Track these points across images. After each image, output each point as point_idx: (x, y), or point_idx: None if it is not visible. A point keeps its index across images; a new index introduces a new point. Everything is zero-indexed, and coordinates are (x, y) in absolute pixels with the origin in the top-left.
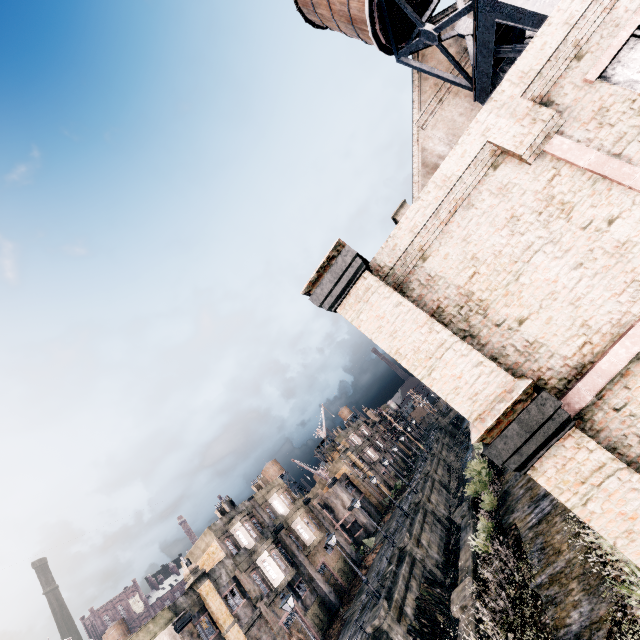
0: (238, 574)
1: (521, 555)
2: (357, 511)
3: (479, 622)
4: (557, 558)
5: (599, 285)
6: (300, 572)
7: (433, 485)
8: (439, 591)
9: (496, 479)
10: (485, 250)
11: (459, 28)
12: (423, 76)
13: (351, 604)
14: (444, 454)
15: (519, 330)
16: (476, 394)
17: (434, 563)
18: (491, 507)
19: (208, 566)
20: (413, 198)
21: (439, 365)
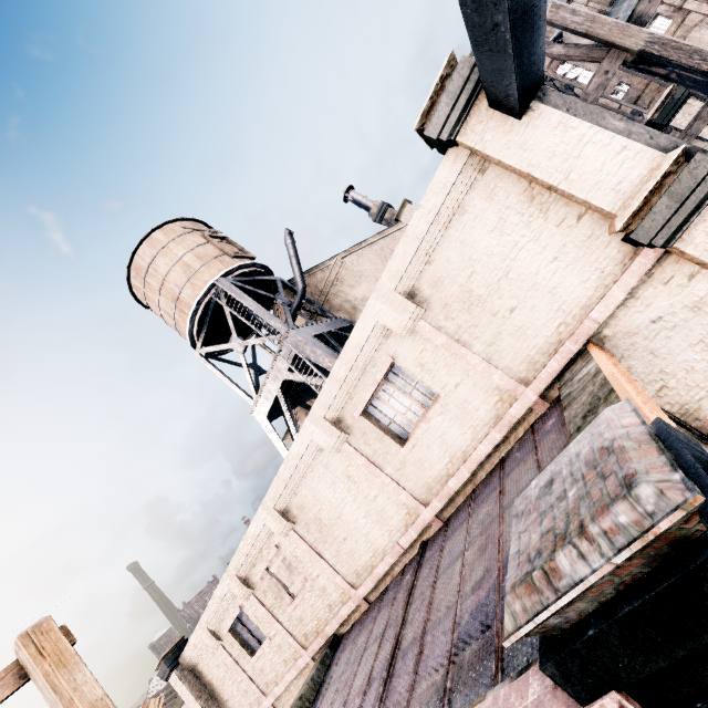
0: None
1: None
2: None
3: None
4: None
5: (242, 699)
6: None
7: None
8: None
9: None
10: (213, 671)
11: None
12: None
13: None
14: None
15: (227, 702)
16: None
17: None
18: None
19: None
20: None
21: None
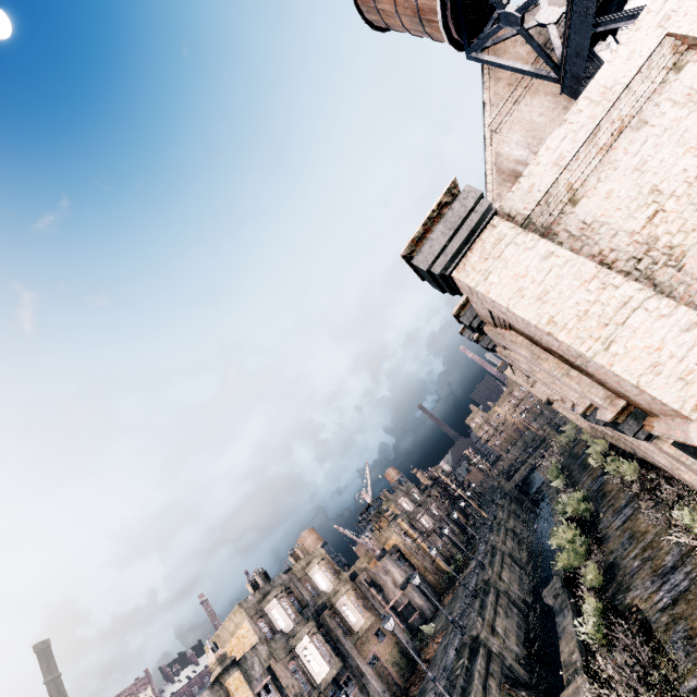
0: (273, 664)
1: (655, 647)
2: (411, 590)
3: None
4: None
5: None
6: (347, 664)
7: (503, 560)
8: (524, 694)
9: (594, 549)
10: (671, 179)
11: (540, 17)
12: (495, 77)
13: None
14: (512, 523)
15: None
16: (691, 371)
17: (514, 657)
18: (596, 583)
19: (237, 653)
20: None
21: (622, 334)
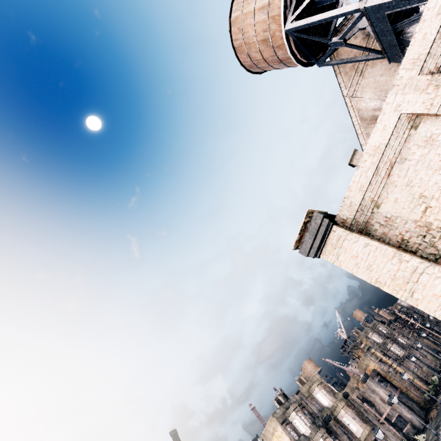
0: None
1: None
2: (397, 406)
3: None
4: None
5: None
6: None
7: None
8: None
9: None
10: (429, 188)
11: (359, 25)
12: (341, 65)
13: None
14: None
15: None
16: None
17: None
18: None
19: None
20: (361, 145)
21: (418, 287)
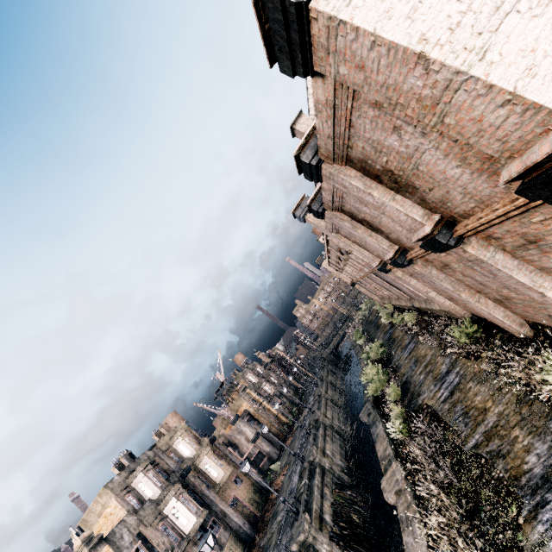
0: (143, 530)
1: (443, 426)
2: (260, 442)
3: (419, 501)
4: (485, 416)
5: None
6: (212, 511)
7: (326, 404)
8: (349, 493)
9: (392, 376)
10: None
11: None
12: None
13: (267, 529)
14: (330, 378)
15: None
16: None
17: (340, 469)
18: (397, 397)
19: (106, 531)
20: (309, 109)
21: (496, 41)
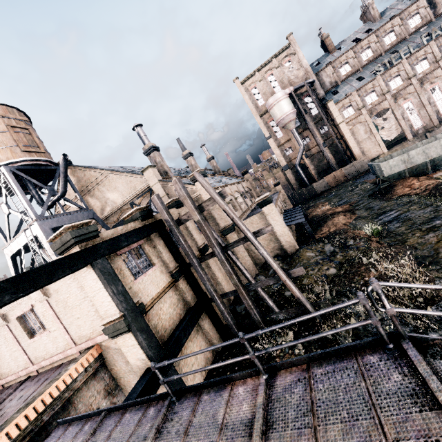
0: None
1: None
2: None
3: None
4: None
5: None
6: None
7: None
8: None
9: None
10: None
11: None
12: None
13: None
14: None
15: None
16: None
17: None
18: None
19: None
20: None
21: None
